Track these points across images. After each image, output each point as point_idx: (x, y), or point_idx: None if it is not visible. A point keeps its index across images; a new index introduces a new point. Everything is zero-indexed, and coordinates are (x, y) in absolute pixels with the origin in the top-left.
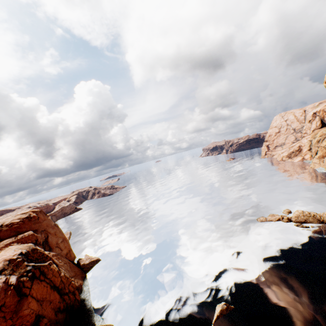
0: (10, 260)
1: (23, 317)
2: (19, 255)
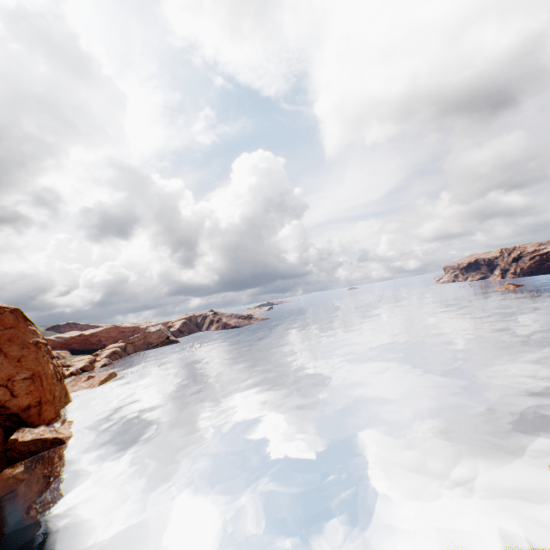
0: None
1: None
2: None
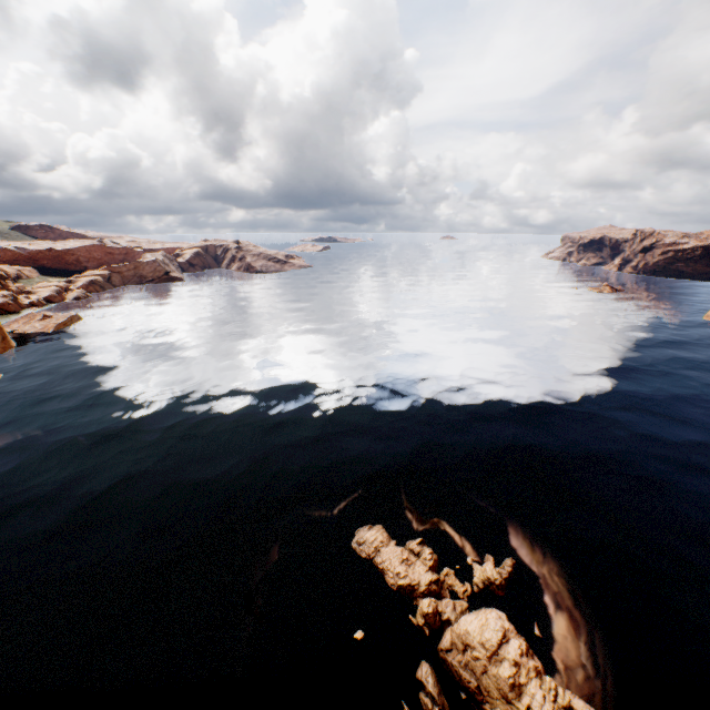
0: None
1: None
2: None
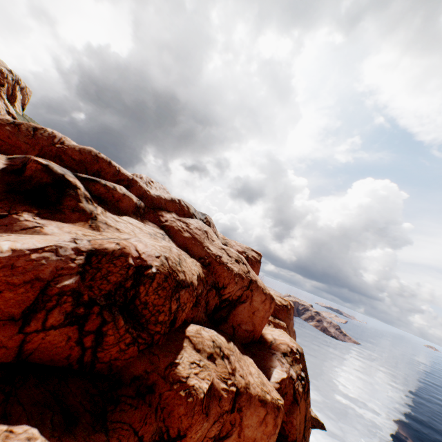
0: (291, 349)
1: (292, 425)
2: (297, 351)
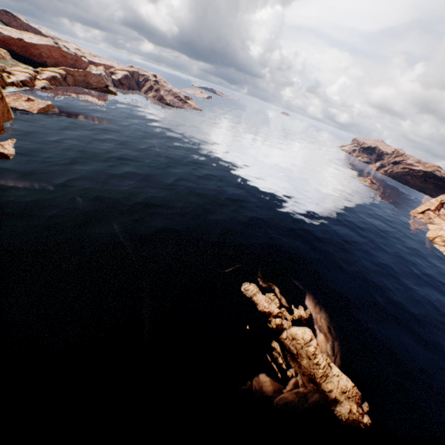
0: None
1: None
2: None
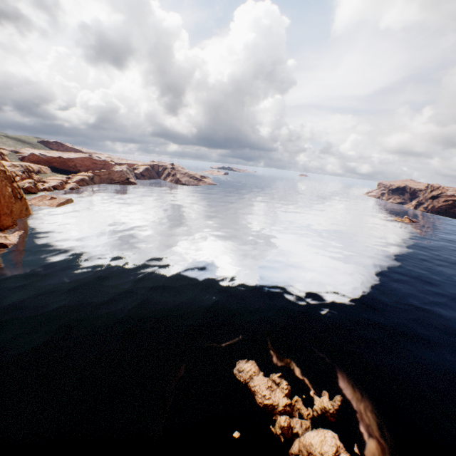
0: None
1: None
2: None
